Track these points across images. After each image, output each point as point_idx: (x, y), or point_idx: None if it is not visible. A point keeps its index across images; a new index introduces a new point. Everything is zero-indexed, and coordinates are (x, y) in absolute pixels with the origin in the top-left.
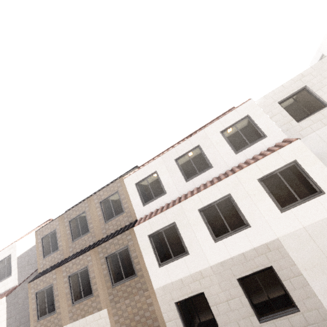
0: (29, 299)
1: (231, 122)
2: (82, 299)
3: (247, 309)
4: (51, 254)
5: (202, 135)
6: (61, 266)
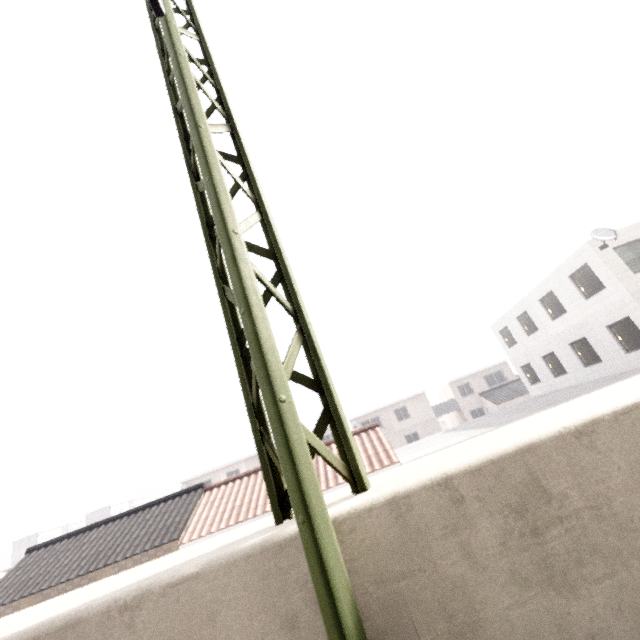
0: None
1: None
2: None
3: None
4: None
5: None
6: None
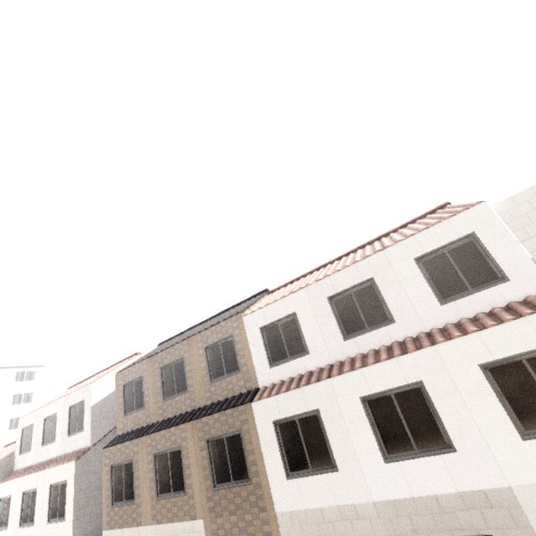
0: (103, 473)
1: (438, 244)
2: (170, 493)
3: None
4: (134, 412)
5: (379, 260)
6: (145, 437)
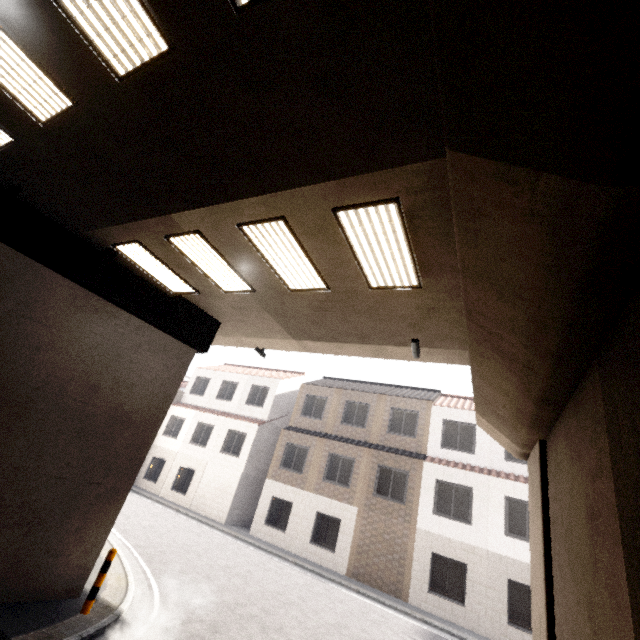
0: (278, 444)
1: None
2: (334, 482)
3: (502, 607)
4: (311, 418)
5: None
6: (325, 439)
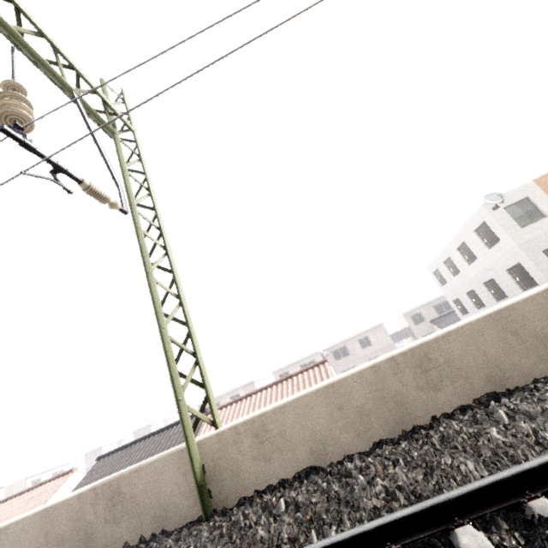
0: None
1: None
2: None
3: None
4: None
5: None
6: None
